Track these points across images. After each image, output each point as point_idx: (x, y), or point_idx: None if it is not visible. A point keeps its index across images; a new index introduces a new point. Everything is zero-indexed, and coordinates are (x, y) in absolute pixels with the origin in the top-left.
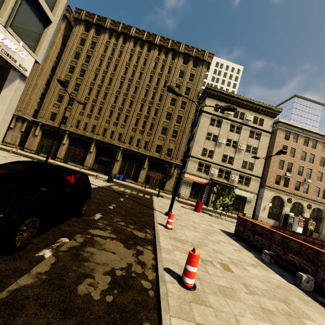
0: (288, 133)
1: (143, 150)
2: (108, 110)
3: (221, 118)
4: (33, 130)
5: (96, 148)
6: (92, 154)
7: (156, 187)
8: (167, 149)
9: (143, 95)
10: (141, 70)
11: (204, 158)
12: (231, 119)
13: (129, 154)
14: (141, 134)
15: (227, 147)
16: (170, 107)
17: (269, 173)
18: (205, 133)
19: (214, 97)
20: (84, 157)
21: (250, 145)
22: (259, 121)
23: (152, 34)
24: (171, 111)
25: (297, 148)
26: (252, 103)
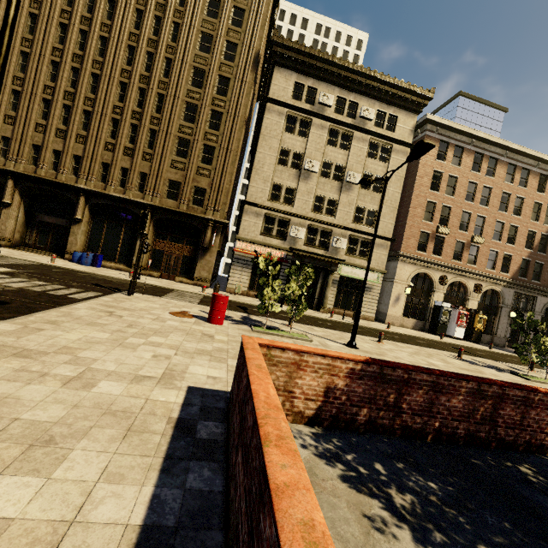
0: (444, 146)
1: (139, 194)
2: (37, 100)
3: (308, 114)
4: None
5: (22, 194)
6: (13, 209)
7: (177, 275)
8: (193, 190)
9: (123, 60)
10: None
11: (276, 205)
12: (331, 116)
13: (106, 204)
14: (129, 158)
15: (323, 179)
16: (192, 90)
17: (408, 229)
18: (276, 150)
19: (291, 66)
20: None
21: (369, 175)
22: (388, 120)
23: None
24: (197, 100)
25: (460, 175)
26: (373, 79)
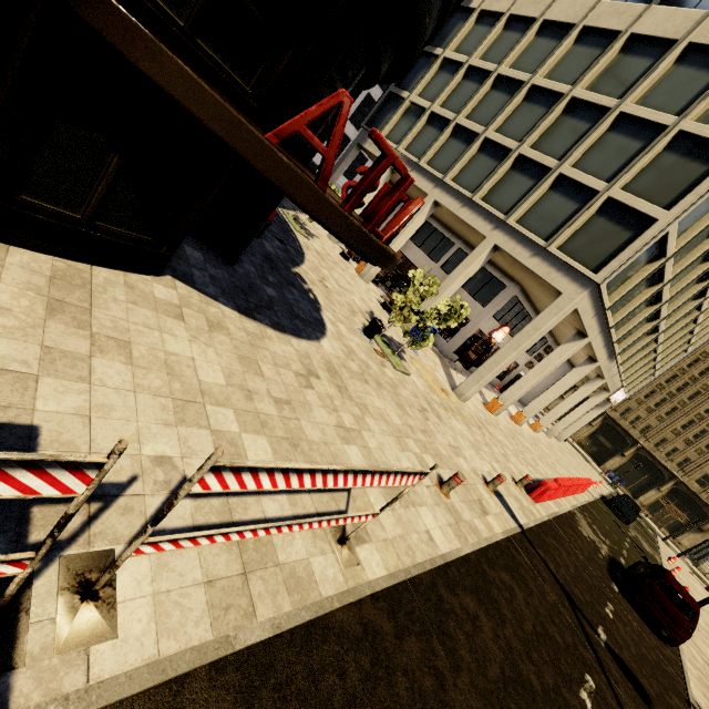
0: None
1: (674, 467)
2: (648, 388)
3: None
4: None
5: (601, 423)
6: (591, 428)
7: (663, 526)
8: None
9: None
10: None
11: None
12: None
13: (647, 458)
14: (685, 444)
15: None
16: None
17: None
18: None
19: None
20: None
21: None
22: None
23: None
24: None
25: None
26: None
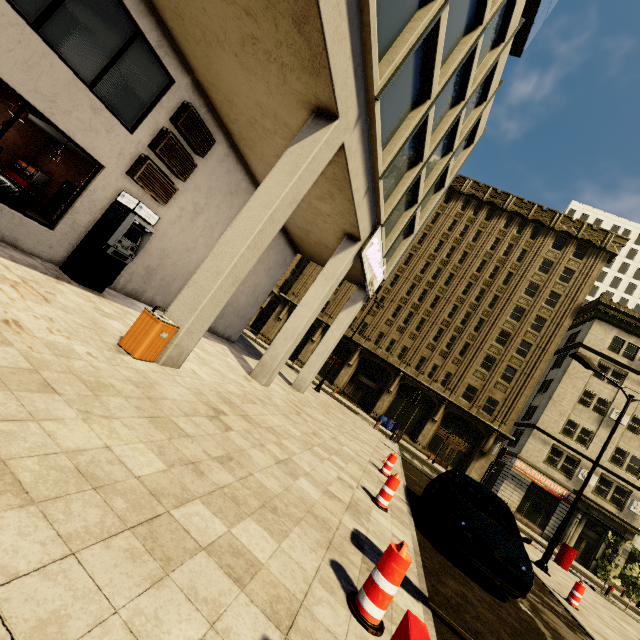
0: None
1: (440, 387)
2: (394, 305)
3: (624, 367)
4: (278, 311)
5: (359, 360)
6: (351, 369)
7: (449, 464)
8: (486, 398)
9: (461, 290)
10: (466, 249)
11: (567, 440)
12: None
13: (412, 386)
14: (442, 358)
15: (629, 433)
16: (509, 322)
17: None
18: (580, 390)
19: (614, 323)
20: (336, 369)
21: None
22: None
23: (500, 193)
24: (511, 330)
25: None
26: None
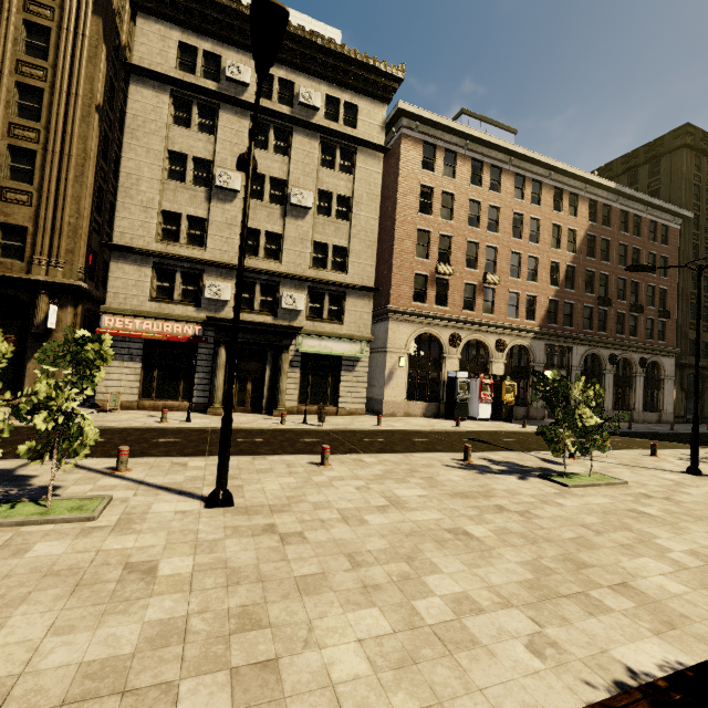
0: (430, 150)
1: None
2: None
3: (210, 96)
4: None
5: None
6: None
7: None
8: None
9: None
10: None
11: (172, 248)
12: (251, 102)
13: None
14: None
15: (252, 202)
16: None
17: (396, 272)
18: (160, 155)
19: (168, 14)
20: None
21: (328, 194)
22: (344, 111)
23: None
24: None
25: (457, 191)
26: (311, 45)
